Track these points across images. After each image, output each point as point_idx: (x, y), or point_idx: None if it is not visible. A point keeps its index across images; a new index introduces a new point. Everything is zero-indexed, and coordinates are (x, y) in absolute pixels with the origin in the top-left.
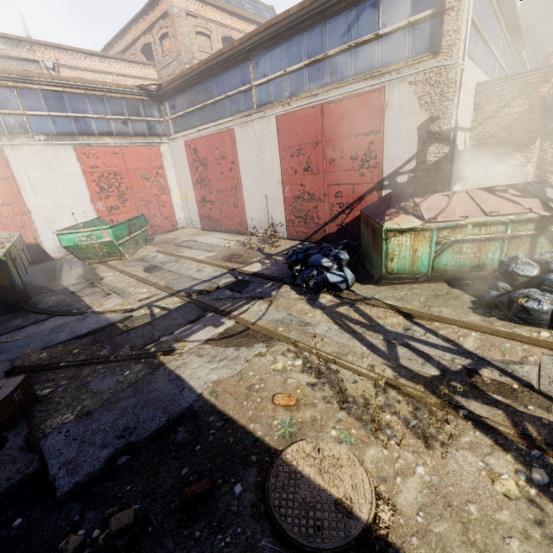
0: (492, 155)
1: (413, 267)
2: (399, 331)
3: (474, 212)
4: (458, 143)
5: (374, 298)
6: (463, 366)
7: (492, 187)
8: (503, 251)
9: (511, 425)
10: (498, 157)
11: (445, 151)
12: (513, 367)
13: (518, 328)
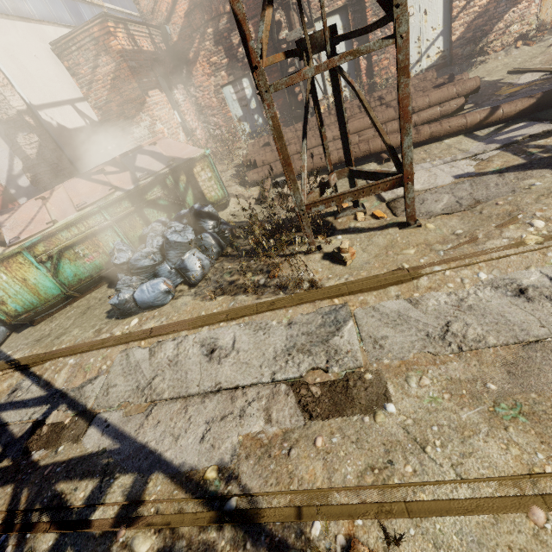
0: (123, 121)
1: (40, 296)
2: (2, 400)
3: (67, 210)
4: (62, 122)
5: (5, 357)
6: (34, 422)
7: (91, 169)
8: (121, 237)
9: (8, 505)
10: (130, 122)
11: (36, 140)
12: (85, 389)
13: (118, 326)
